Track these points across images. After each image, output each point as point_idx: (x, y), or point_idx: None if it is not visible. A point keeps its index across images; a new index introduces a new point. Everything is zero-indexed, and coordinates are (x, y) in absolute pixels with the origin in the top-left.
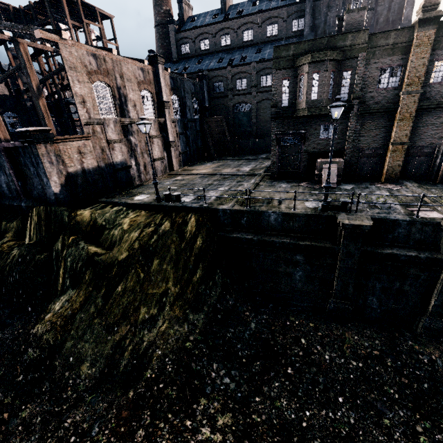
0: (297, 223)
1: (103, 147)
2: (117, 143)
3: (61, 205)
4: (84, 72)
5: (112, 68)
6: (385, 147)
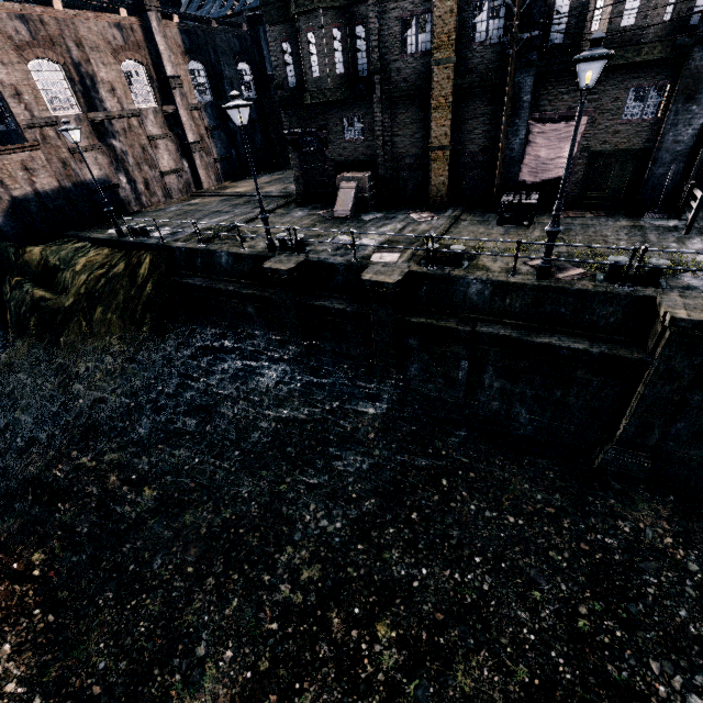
0: (247, 267)
1: (65, 158)
2: (87, 152)
3: (10, 239)
4: (9, 47)
5: (59, 33)
6: (428, 153)
